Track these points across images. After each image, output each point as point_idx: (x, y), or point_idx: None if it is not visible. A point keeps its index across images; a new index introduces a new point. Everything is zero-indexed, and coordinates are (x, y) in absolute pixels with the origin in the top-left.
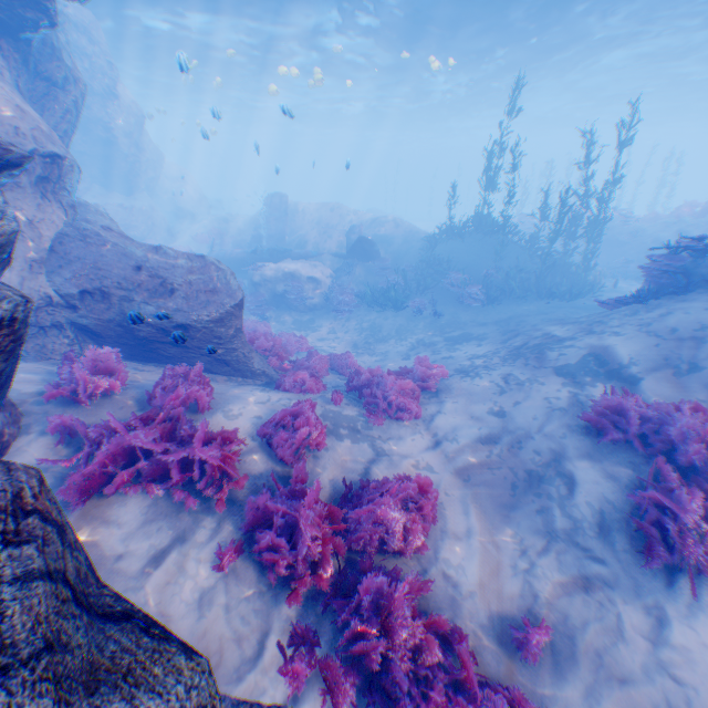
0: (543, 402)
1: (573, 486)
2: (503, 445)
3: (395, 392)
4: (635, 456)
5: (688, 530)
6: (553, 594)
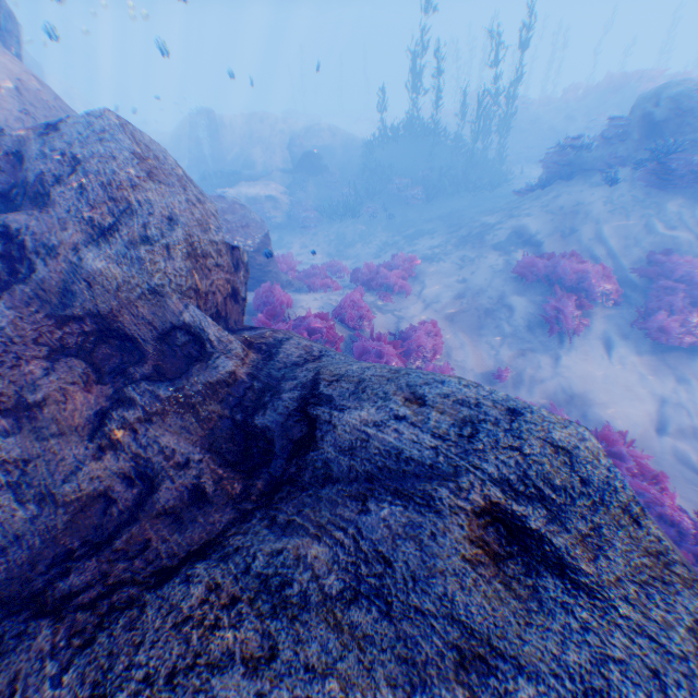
0: (489, 269)
1: (512, 311)
2: (470, 299)
3: (394, 280)
4: (543, 289)
5: (568, 316)
6: (509, 361)
